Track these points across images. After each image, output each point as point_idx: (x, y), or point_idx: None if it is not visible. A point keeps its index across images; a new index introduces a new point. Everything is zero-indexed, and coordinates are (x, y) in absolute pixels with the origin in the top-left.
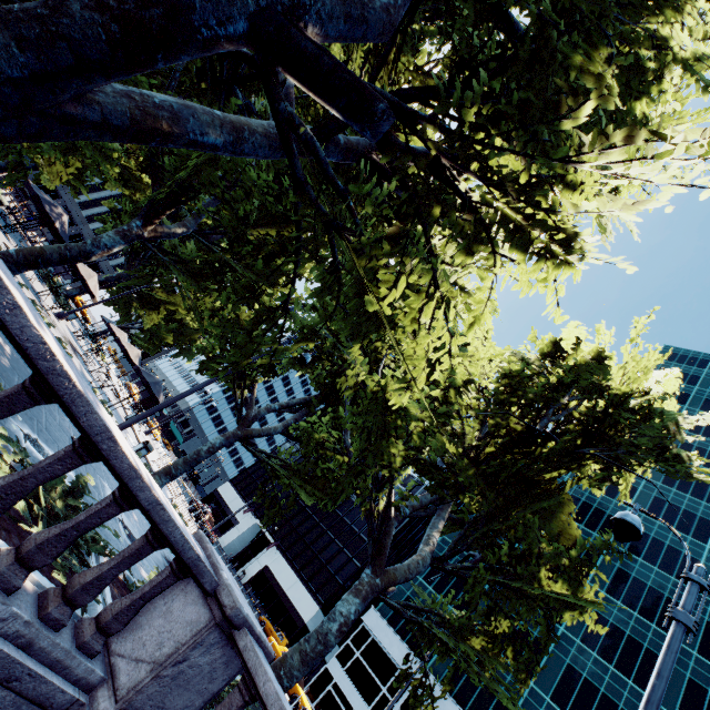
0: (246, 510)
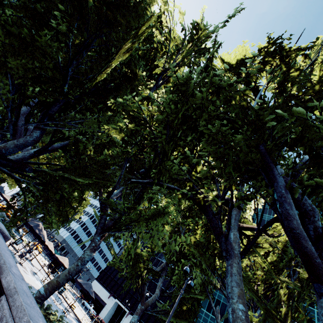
0: (109, 296)
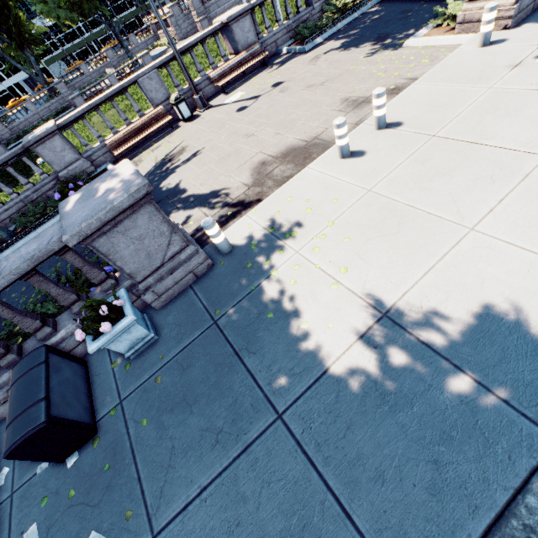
0: None
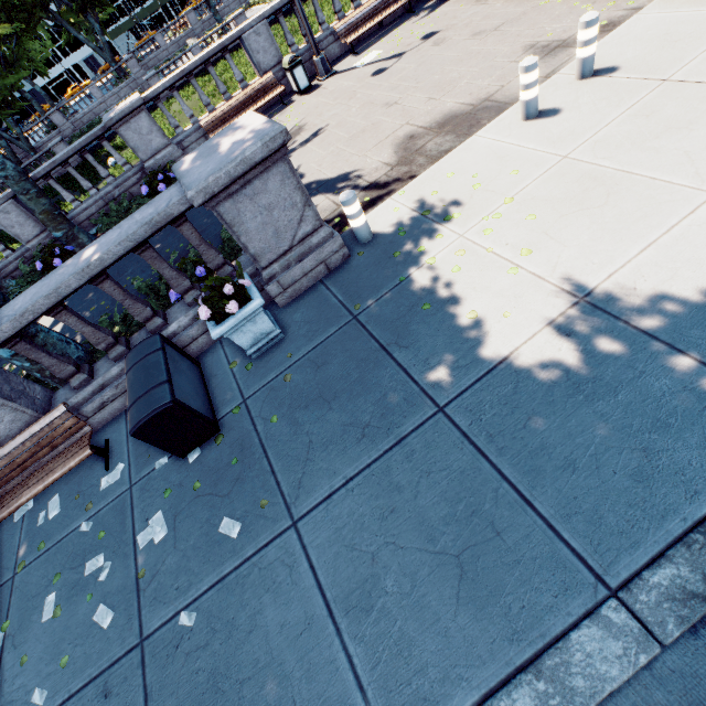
0: None
